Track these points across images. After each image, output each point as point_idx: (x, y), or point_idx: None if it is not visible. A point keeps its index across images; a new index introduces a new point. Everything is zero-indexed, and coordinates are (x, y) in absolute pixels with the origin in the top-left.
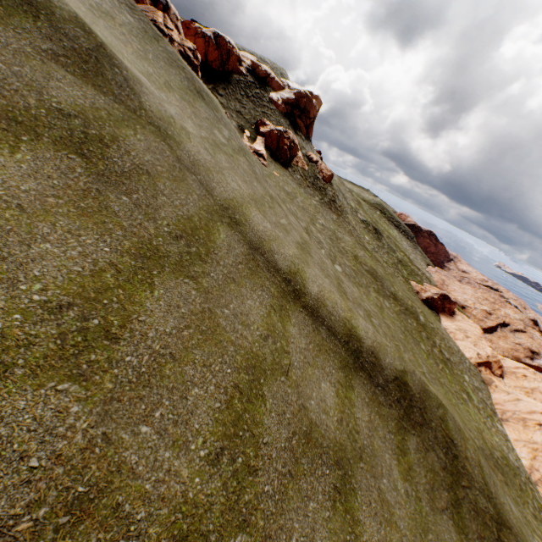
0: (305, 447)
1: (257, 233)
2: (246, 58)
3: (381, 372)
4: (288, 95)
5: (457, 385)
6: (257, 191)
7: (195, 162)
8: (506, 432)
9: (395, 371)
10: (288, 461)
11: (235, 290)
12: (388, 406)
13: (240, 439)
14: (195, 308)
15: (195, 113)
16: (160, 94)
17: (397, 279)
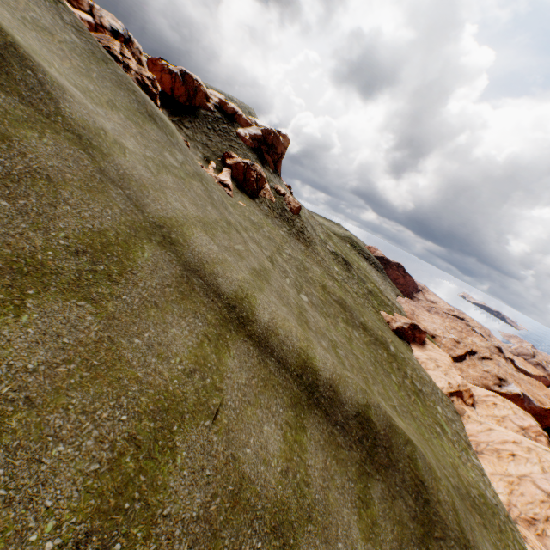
0: (229, 514)
1: (199, 254)
2: (214, 95)
3: (340, 408)
4: (255, 131)
5: (430, 418)
6: (210, 215)
7: (125, 176)
8: (481, 465)
9: (357, 406)
10: (200, 537)
11: (157, 316)
12: (348, 447)
13: (125, 514)
14: (86, 337)
15: (142, 133)
16: (96, 108)
17: (367, 310)
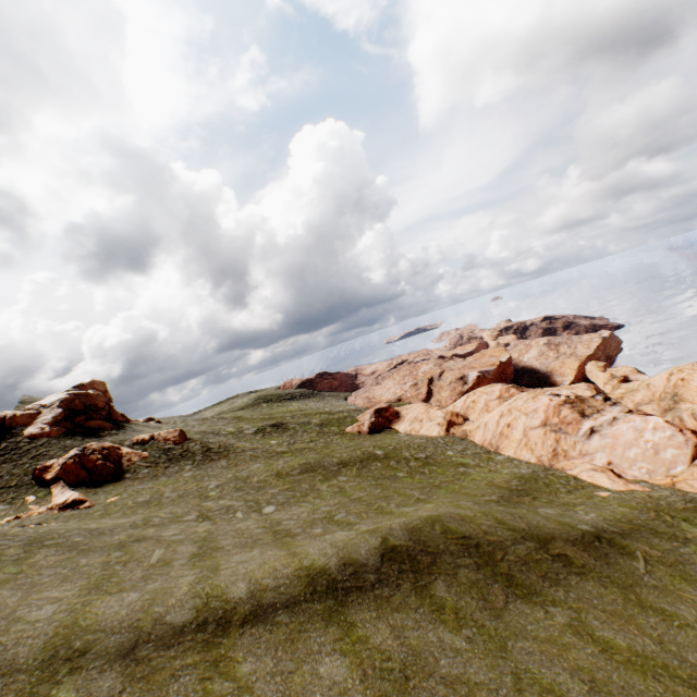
0: None
1: (123, 624)
2: None
3: (366, 569)
4: (51, 414)
5: (450, 468)
6: (93, 567)
7: None
8: (506, 455)
9: (377, 549)
10: None
11: None
12: (397, 589)
13: None
14: None
15: None
16: None
17: (334, 443)
